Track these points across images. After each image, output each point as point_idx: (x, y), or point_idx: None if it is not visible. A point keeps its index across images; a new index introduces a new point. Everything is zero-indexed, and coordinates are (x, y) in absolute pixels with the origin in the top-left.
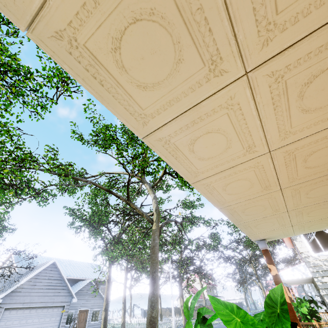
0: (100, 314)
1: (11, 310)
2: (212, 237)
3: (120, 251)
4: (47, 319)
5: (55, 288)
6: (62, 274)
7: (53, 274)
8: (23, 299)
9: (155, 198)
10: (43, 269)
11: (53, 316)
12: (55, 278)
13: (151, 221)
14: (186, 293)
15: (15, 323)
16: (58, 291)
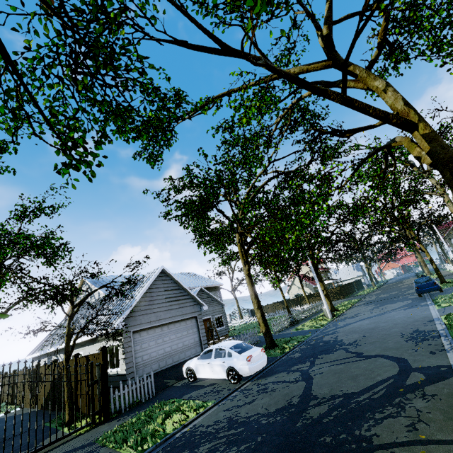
0: (223, 319)
1: (140, 333)
2: (339, 207)
3: (321, 208)
4: (184, 333)
5: (177, 299)
6: (179, 282)
7: (167, 284)
8: (147, 317)
9: (389, 84)
10: (153, 280)
11: (188, 329)
12: (172, 288)
13: (410, 123)
14: (298, 283)
15: (151, 344)
16: (182, 302)
